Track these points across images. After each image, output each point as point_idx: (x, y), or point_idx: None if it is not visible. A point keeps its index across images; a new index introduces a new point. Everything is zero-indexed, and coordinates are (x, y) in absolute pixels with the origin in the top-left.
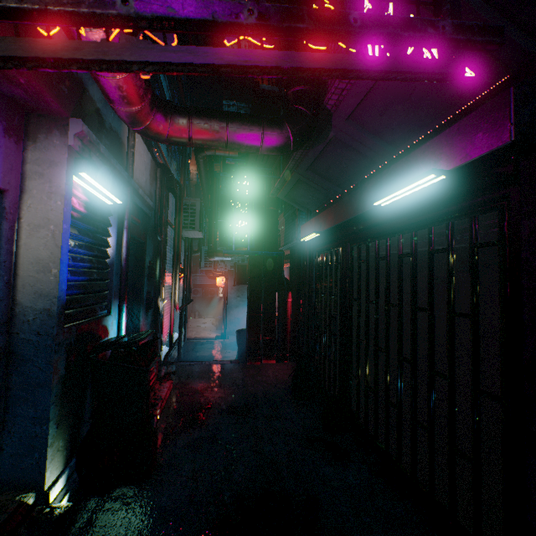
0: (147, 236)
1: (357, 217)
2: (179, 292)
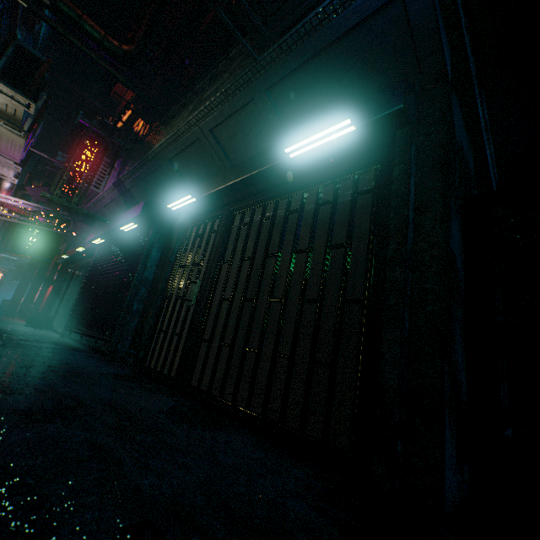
0: None
1: (78, 253)
2: None
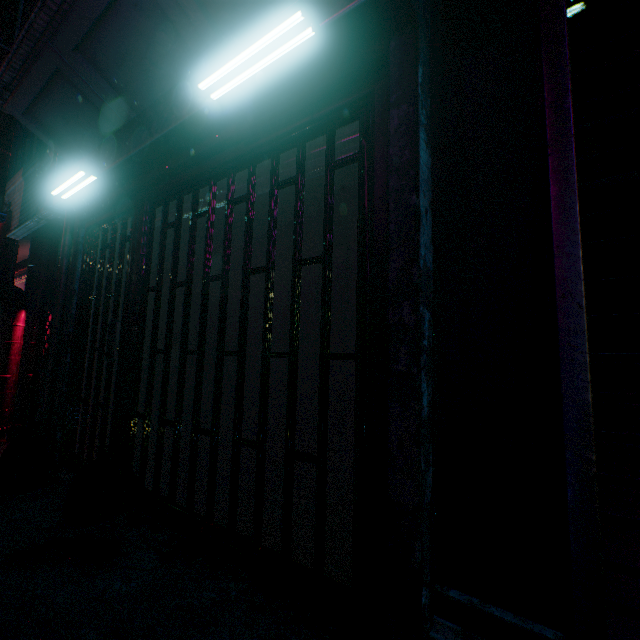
0: None
1: (167, 137)
2: None
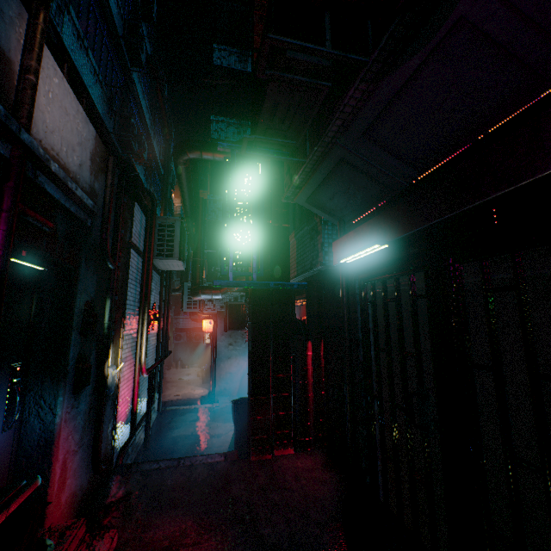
0: (82, 259)
1: (513, 191)
2: (151, 344)
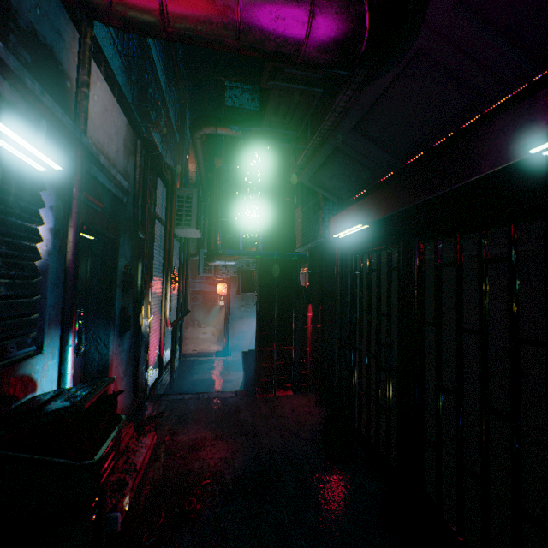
0: (121, 230)
1: (452, 191)
2: (173, 303)
